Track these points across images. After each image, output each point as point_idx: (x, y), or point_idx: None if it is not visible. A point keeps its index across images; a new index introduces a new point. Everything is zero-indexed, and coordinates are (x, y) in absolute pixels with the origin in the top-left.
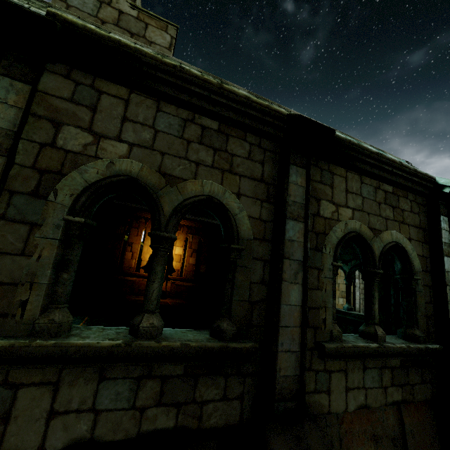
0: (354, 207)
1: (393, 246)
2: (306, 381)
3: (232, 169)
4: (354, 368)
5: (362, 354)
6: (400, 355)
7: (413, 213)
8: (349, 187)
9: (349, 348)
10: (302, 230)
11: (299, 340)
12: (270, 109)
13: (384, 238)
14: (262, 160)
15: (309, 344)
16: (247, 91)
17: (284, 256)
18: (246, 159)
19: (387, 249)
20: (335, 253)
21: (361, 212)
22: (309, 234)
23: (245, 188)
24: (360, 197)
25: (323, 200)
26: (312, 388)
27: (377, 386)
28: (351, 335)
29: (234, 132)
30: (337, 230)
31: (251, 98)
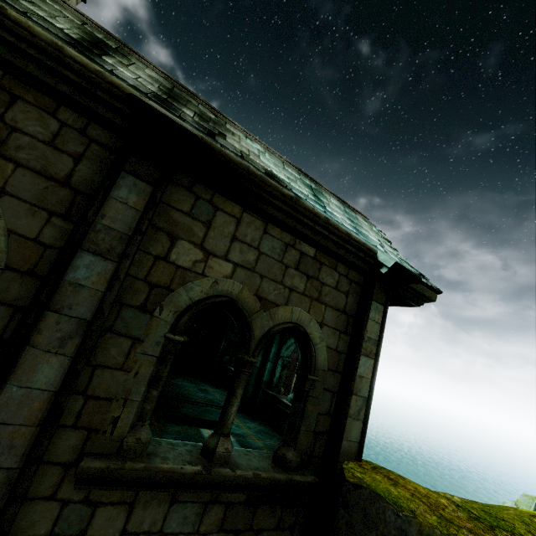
0: (239, 262)
1: (293, 328)
2: (11, 522)
3: (2, 149)
4: (150, 501)
5: (158, 481)
6: (240, 487)
7: (338, 291)
8: (239, 233)
9: (134, 471)
10: (109, 274)
11: (27, 449)
12: (102, 78)
13: (279, 314)
14: (80, 154)
15: (67, 455)
16: (163, 75)
17: (49, 306)
18: (44, 144)
19: (284, 331)
20: (179, 321)
21: (250, 272)
22: (136, 284)
23: (20, 185)
24: (255, 251)
25: (185, 240)
26: (44, 530)
27: (190, 531)
28: (191, 445)
29: (33, 96)
30: (195, 288)
31: (65, 50)
